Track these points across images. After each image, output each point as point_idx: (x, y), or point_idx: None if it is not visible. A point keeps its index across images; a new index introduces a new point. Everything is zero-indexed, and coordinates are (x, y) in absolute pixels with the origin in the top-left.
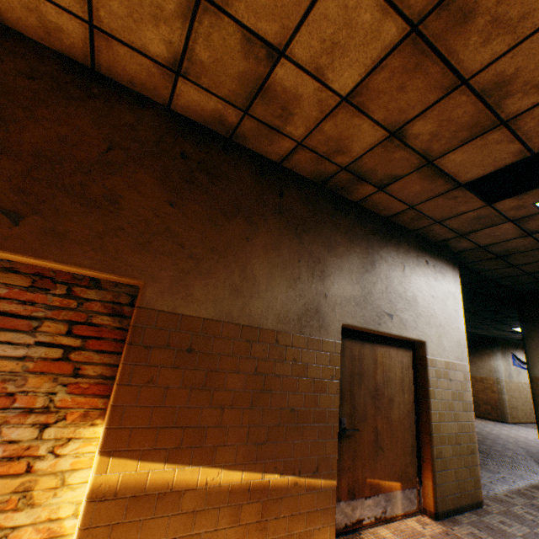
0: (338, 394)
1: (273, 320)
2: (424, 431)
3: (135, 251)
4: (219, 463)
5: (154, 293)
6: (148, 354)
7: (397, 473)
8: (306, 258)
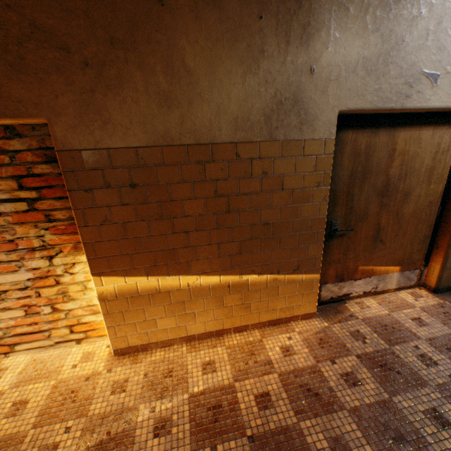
0: (325, 201)
1: (228, 130)
2: (446, 222)
3: (12, 79)
4: (196, 272)
5: (64, 130)
6: (92, 198)
7: (398, 260)
8: (272, 8)
